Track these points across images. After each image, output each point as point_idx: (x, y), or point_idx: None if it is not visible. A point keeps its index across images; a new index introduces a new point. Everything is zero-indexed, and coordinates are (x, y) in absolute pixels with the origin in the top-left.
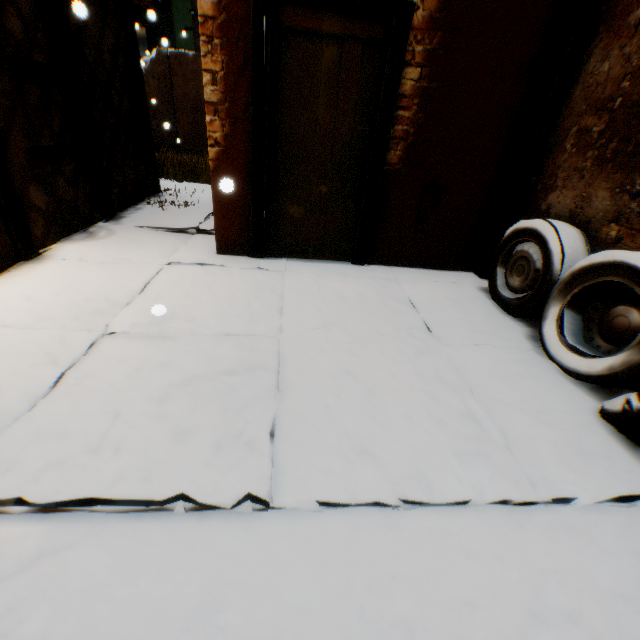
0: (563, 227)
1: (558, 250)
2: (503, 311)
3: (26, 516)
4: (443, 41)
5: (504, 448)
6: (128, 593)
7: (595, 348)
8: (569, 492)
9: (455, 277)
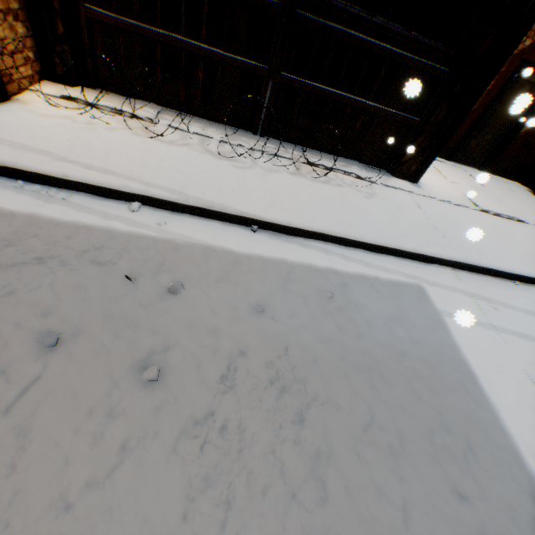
0: None
1: None
2: None
3: (491, 215)
4: None
5: None
6: (518, 227)
7: None
8: None
9: (514, 183)
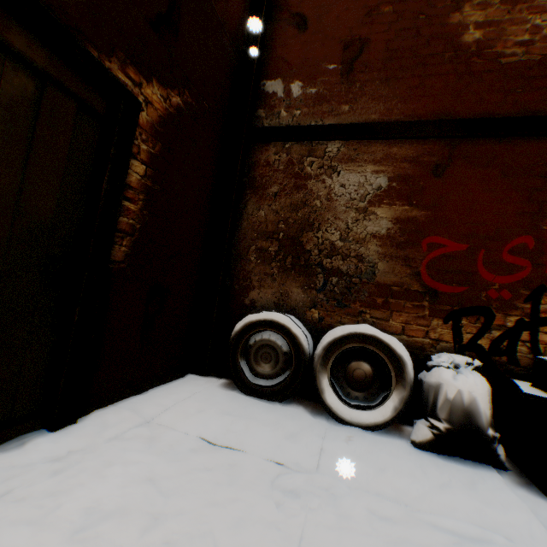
0: (289, 315)
1: (302, 333)
2: (267, 400)
3: None
4: (163, 151)
5: (509, 540)
6: None
7: (357, 399)
8: (540, 530)
9: (189, 385)
